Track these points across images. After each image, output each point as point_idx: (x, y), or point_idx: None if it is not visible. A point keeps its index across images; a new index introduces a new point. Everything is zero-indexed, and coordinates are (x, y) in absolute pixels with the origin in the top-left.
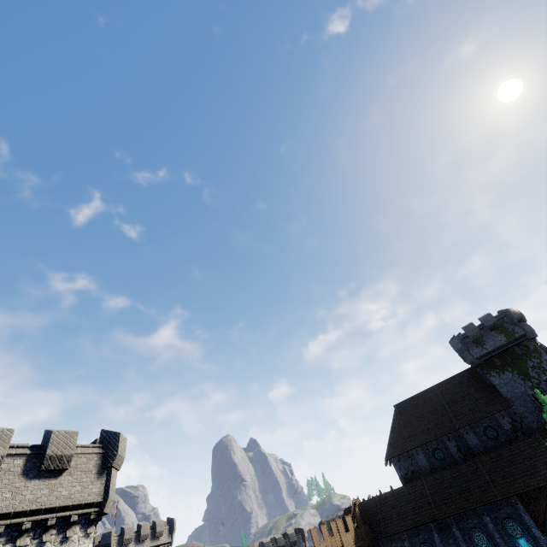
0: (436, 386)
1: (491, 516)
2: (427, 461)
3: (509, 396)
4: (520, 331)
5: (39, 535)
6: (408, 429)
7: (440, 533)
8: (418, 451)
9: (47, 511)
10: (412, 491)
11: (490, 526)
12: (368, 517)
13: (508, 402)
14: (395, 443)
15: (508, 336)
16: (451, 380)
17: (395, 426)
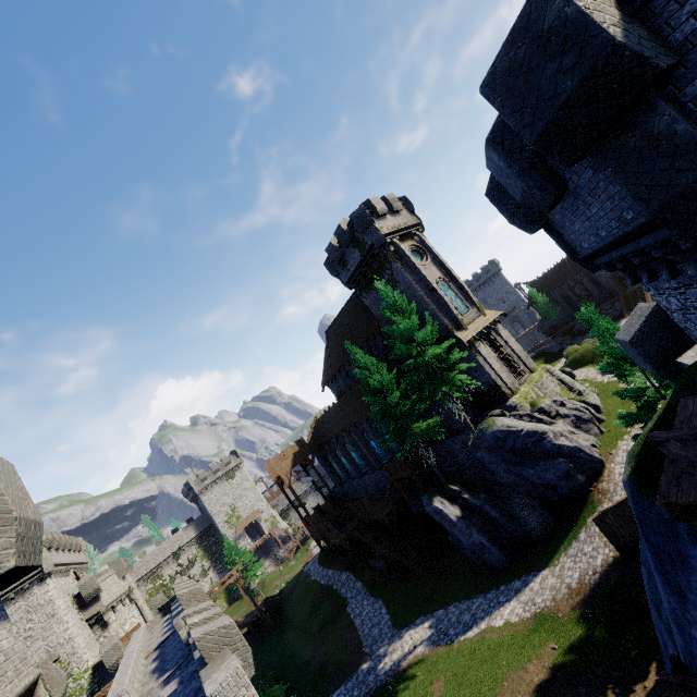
0: (345, 307)
1: (369, 423)
2: (345, 382)
3: (378, 315)
4: (369, 241)
5: (11, 603)
6: (331, 357)
7: (350, 436)
8: (338, 376)
9: (4, 595)
10: (335, 410)
11: (367, 431)
12: (319, 431)
13: (377, 324)
14: (326, 371)
15: (361, 250)
16: (353, 298)
17: (326, 354)
